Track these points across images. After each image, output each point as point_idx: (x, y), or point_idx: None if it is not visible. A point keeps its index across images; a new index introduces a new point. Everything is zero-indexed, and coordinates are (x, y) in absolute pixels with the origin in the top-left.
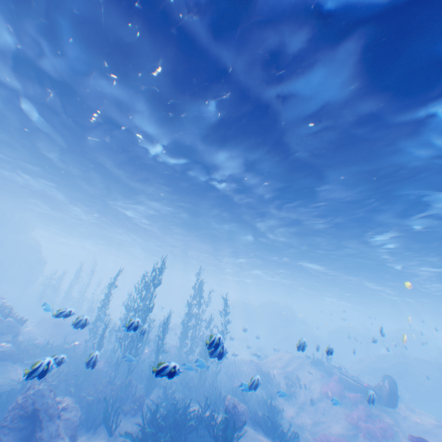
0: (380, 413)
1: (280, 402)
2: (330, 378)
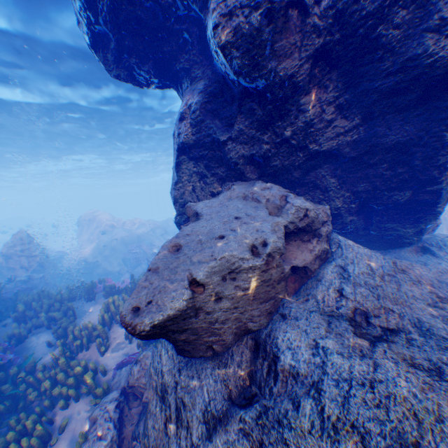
0: None
1: None
2: None
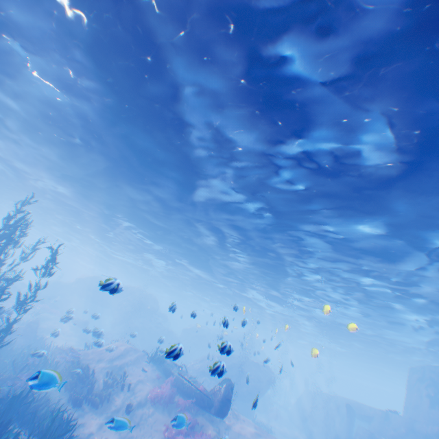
0: (206, 422)
1: (85, 411)
2: (165, 378)
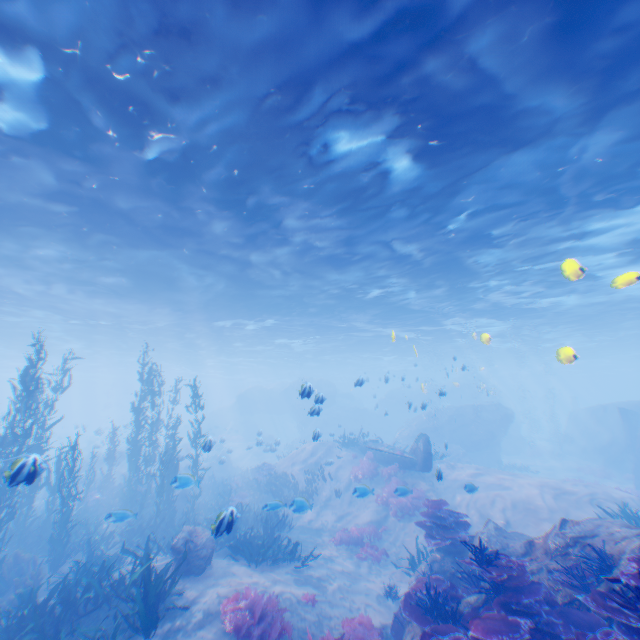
0: (417, 481)
1: None
2: (364, 457)
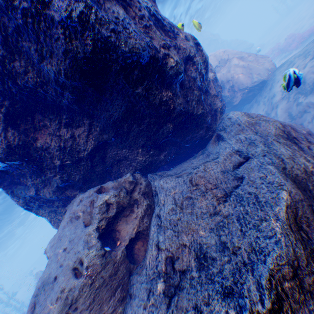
0: None
1: None
2: None
